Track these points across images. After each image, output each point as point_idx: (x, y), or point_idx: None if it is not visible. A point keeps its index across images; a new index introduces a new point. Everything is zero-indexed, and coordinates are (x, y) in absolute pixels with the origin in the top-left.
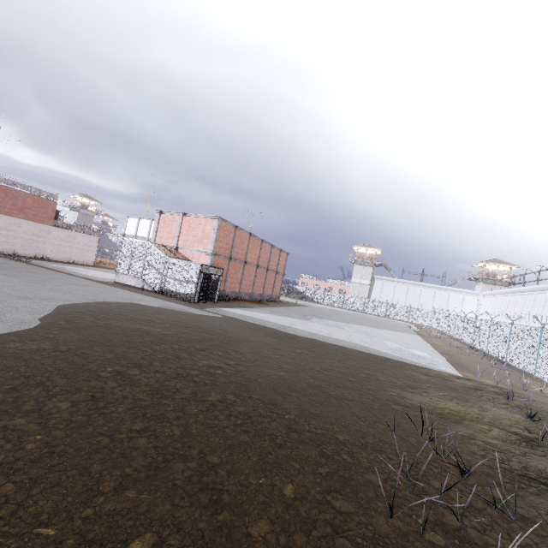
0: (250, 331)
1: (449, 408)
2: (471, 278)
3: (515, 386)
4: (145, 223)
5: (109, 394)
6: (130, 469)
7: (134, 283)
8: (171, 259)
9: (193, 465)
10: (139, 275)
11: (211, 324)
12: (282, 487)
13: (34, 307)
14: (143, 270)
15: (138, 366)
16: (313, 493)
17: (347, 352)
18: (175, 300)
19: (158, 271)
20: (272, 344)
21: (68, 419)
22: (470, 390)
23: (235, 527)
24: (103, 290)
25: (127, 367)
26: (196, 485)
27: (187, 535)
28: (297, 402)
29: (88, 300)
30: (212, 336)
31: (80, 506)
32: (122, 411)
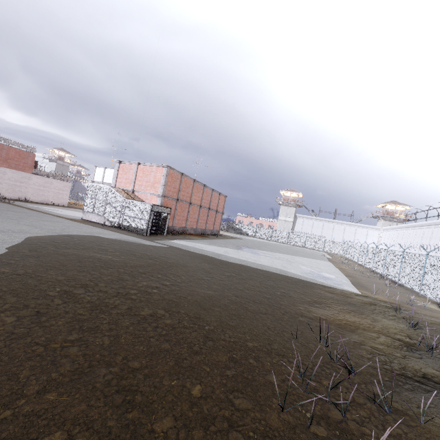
0: (189, 258)
1: (347, 320)
2: (374, 216)
3: (403, 301)
4: (110, 172)
5: (53, 310)
6: (56, 374)
7: (97, 220)
8: (128, 200)
9: (115, 370)
10: (101, 213)
11: (156, 252)
12: (191, 388)
13: (5, 239)
14: (105, 209)
15: (84, 287)
16: (218, 393)
17: (268, 275)
18: (131, 234)
19: (117, 210)
20: (206, 269)
21: (11, 332)
22: (366, 305)
23: (141, 425)
24: (70, 225)
25: (74, 287)
26: (114, 388)
27: (95, 433)
28: (218, 316)
29: (54, 233)
30: (155, 262)
31: (1, 408)
32: (61, 324)
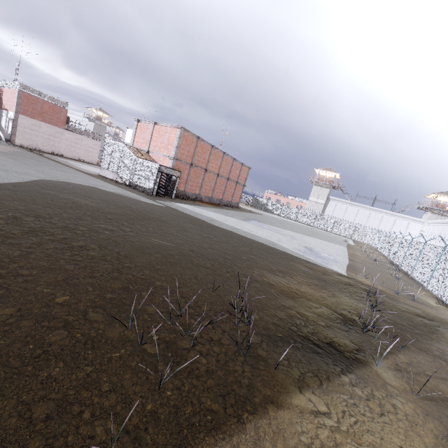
0: (176, 217)
1: (298, 289)
2: (420, 207)
3: (394, 290)
4: None
5: None
6: None
7: (112, 177)
8: (138, 159)
9: (2, 272)
10: (115, 170)
11: (144, 207)
12: (59, 297)
13: (1, 175)
14: (118, 166)
15: (37, 217)
16: (80, 305)
17: (251, 243)
18: (137, 192)
19: (129, 168)
20: (186, 228)
21: None
22: (339, 284)
23: None
24: (79, 177)
25: (26, 216)
26: None
27: None
28: (151, 259)
29: (55, 179)
30: (134, 213)
31: None
32: None
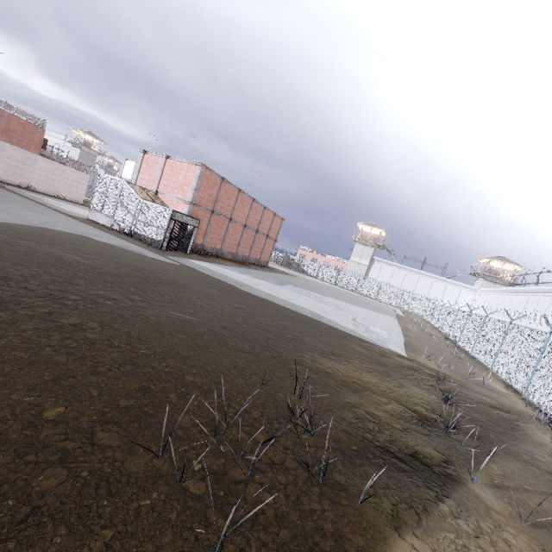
0: (196, 280)
1: (360, 378)
2: (472, 273)
3: (460, 374)
4: None
5: None
6: None
7: (105, 222)
8: (144, 202)
9: None
10: (111, 214)
11: (154, 266)
12: (49, 409)
13: None
14: (116, 209)
15: (5, 280)
16: (82, 420)
17: (293, 315)
18: (141, 244)
19: (130, 212)
20: (211, 295)
21: None
22: (402, 368)
23: None
24: (61, 221)
25: None
26: None
27: None
28: (174, 342)
29: (28, 224)
30: (142, 275)
31: None
32: None
